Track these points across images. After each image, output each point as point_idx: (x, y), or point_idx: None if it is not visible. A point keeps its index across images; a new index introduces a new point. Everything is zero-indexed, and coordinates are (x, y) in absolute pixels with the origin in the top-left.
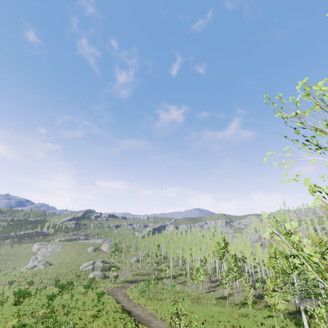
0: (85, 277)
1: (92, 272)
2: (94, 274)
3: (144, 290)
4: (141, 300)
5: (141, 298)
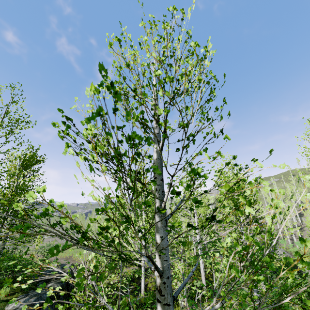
0: None
1: None
2: None
3: (44, 246)
4: None
5: None
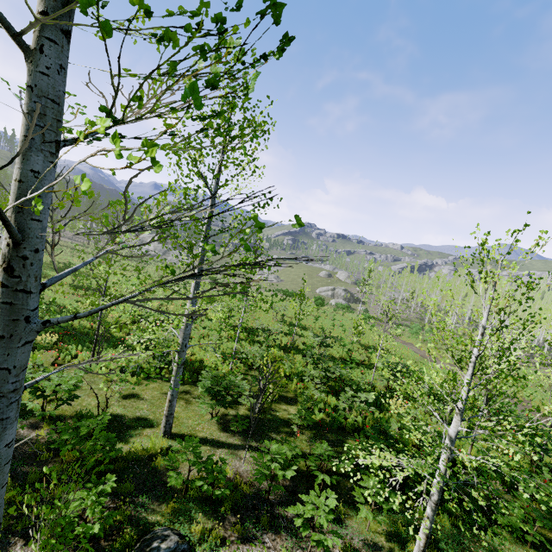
0: (326, 302)
1: (334, 299)
2: (336, 302)
3: (417, 332)
4: (411, 341)
5: (411, 339)
